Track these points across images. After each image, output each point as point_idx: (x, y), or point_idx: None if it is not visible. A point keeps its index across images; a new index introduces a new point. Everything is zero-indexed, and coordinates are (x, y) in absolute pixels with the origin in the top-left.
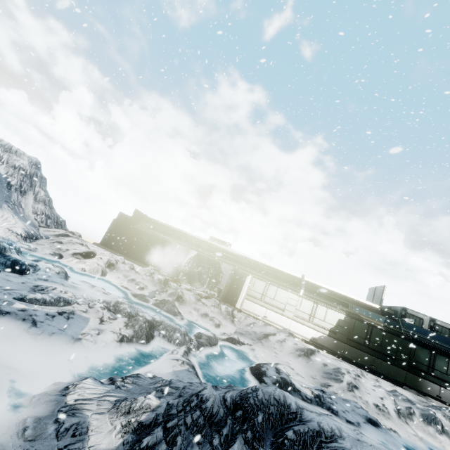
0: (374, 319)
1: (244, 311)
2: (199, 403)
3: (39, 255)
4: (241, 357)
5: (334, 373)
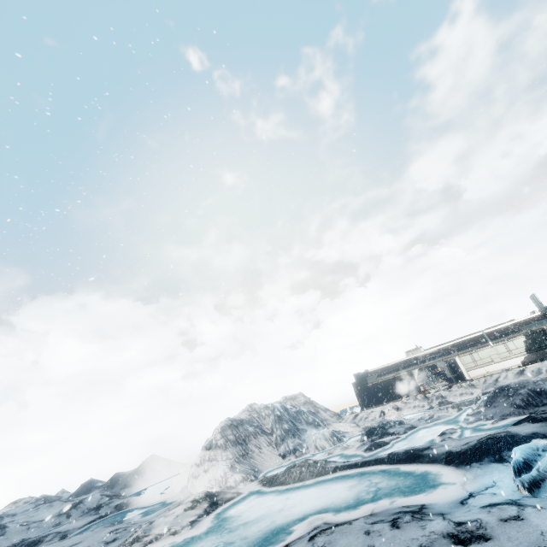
0: (541, 325)
1: (474, 378)
2: (489, 396)
3: None
4: None
5: (537, 371)
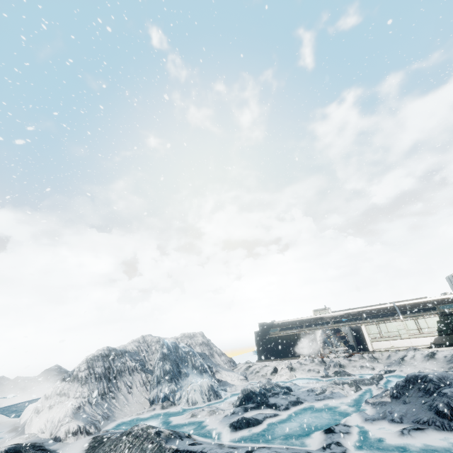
0: None
1: (377, 351)
2: (398, 384)
3: None
4: (399, 377)
5: (451, 358)
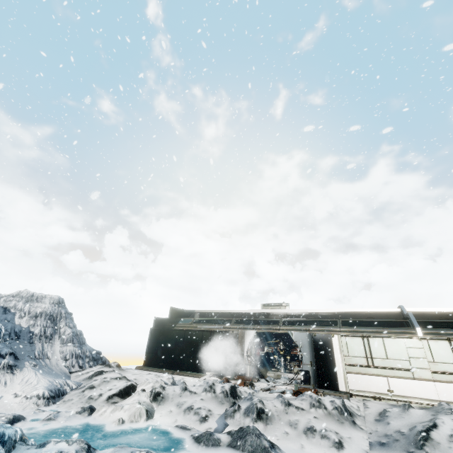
0: None
1: (355, 394)
2: None
3: (61, 422)
4: None
5: None
